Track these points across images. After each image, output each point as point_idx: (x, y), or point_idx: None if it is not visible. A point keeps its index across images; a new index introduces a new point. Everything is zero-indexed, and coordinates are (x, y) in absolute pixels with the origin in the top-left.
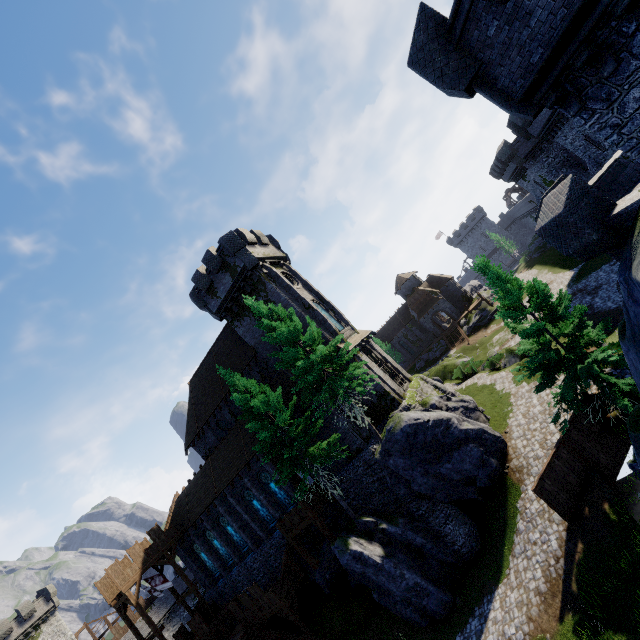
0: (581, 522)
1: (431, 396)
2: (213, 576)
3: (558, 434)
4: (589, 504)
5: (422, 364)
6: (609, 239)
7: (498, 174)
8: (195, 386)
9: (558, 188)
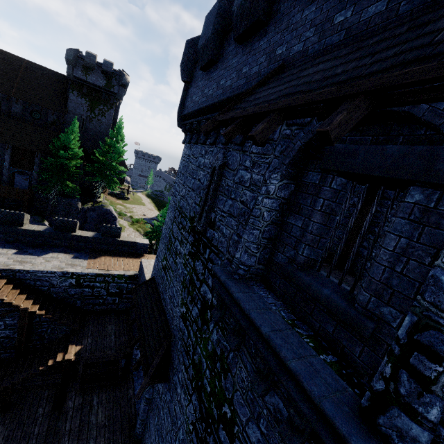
0: None
1: None
2: None
3: None
4: None
5: None
6: None
7: None
8: None
9: None
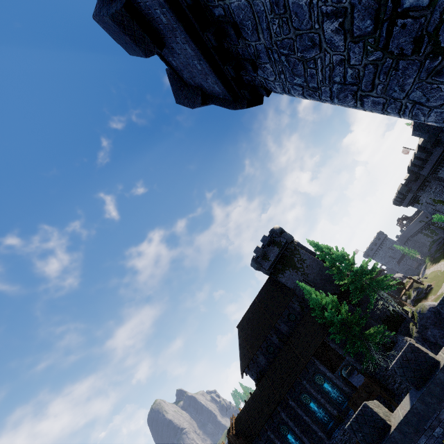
0: None
1: None
2: None
3: None
4: None
5: None
6: None
7: (399, 202)
8: (243, 327)
9: None
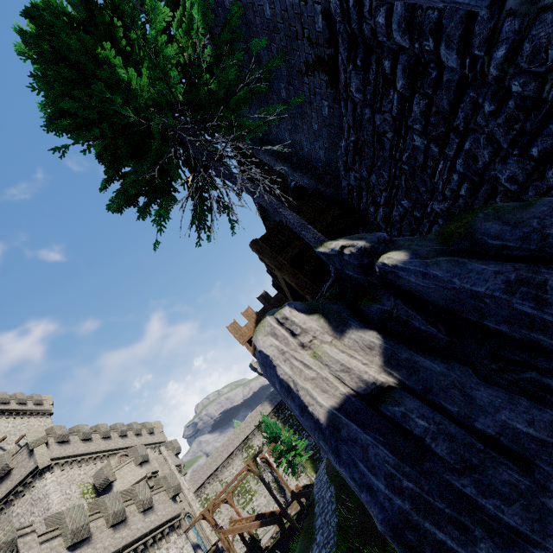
0: None
1: None
2: None
3: None
4: None
5: None
6: None
7: None
8: None
9: None
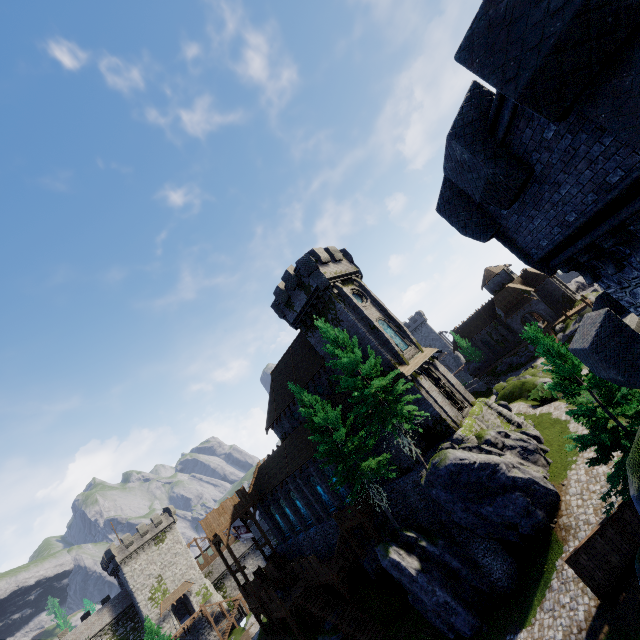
0: (613, 604)
1: (488, 430)
2: (284, 534)
3: (616, 505)
4: (627, 590)
5: (504, 368)
6: (636, 383)
7: None
8: (275, 377)
9: (595, 315)
